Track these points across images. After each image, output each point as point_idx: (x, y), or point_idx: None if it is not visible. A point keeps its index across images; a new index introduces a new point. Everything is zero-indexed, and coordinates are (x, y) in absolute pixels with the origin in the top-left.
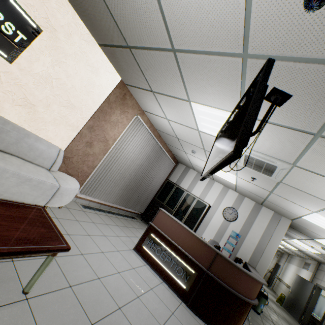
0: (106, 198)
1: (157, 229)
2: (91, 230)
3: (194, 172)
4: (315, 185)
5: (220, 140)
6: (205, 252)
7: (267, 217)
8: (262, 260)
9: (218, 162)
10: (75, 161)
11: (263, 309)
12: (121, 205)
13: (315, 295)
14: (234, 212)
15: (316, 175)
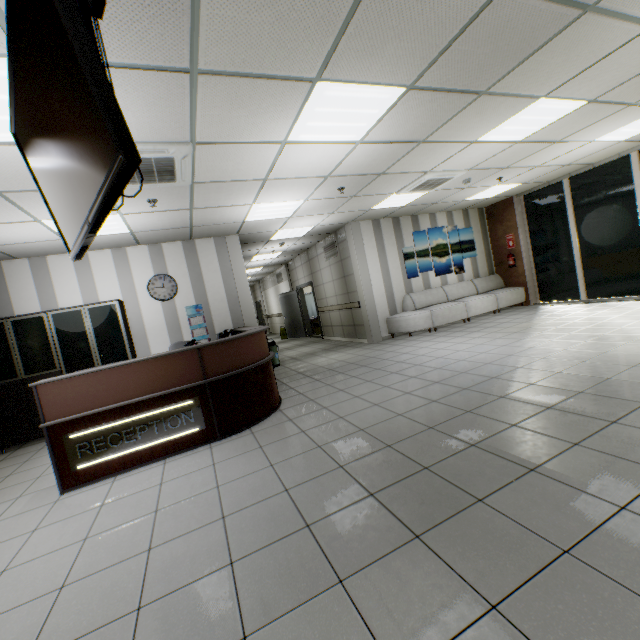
0: None
1: (73, 418)
2: None
3: (20, 264)
4: (234, 164)
5: (43, 146)
6: (184, 363)
7: (212, 252)
8: (245, 309)
9: (100, 195)
10: None
11: (279, 357)
12: None
13: (302, 299)
14: (167, 279)
15: (228, 146)
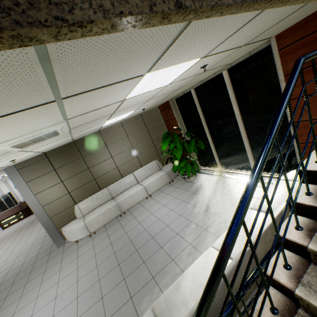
0: None
1: (1, 220)
2: None
3: None
4: None
5: None
6: (17, 207)
7: None
8: None
9: None
10: None
11: None
12: None
13: None
14: None
15: None
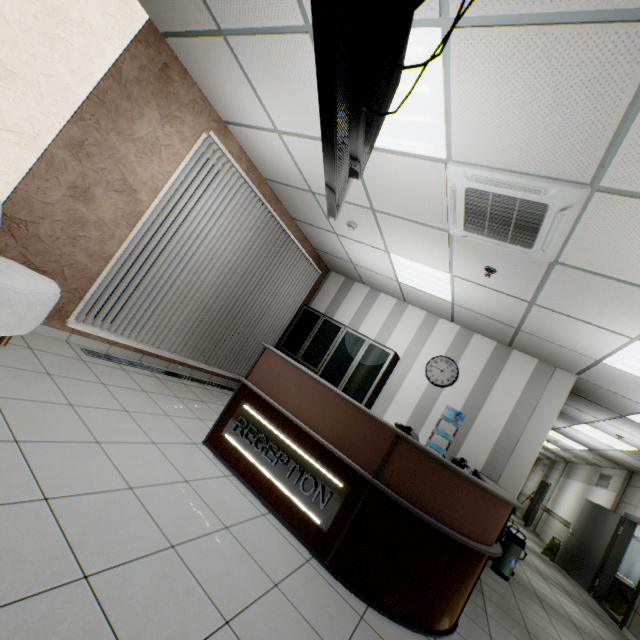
0: (152, 339)
1: (257, 392)
2: (86, 397)
3: (363, 288)
4: None
5: None
6: (370, 435)
7: (523, 373)
8: (513, 464)
9: None
10: (48, 235)
11: (516, 569)
12: (195, 360)
13: (623, 536)
14: (451, 365)
15: None
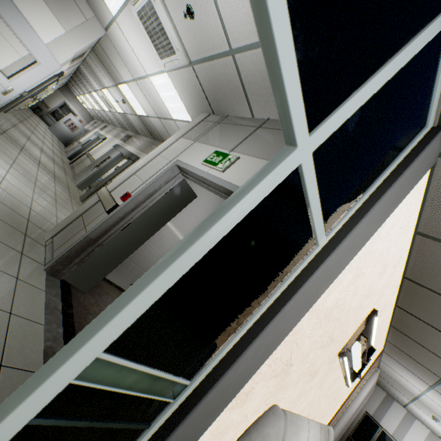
0: None
1: None
2: None
3: (401, 408)
4: None
5: None
6: None
7: None
8: None
9: None
10: None
11: None
12: None
13: None
14: None
15: None
